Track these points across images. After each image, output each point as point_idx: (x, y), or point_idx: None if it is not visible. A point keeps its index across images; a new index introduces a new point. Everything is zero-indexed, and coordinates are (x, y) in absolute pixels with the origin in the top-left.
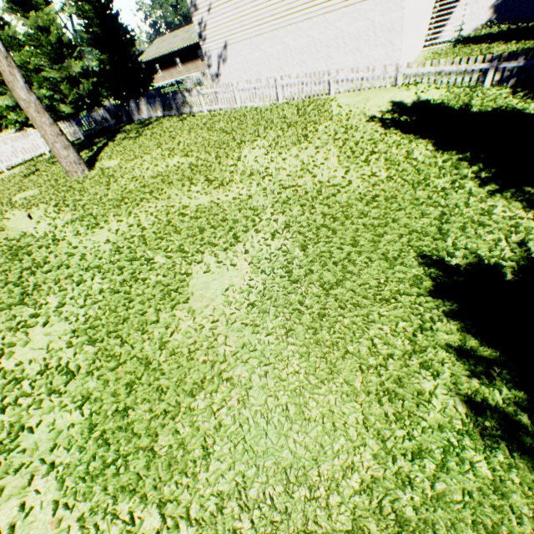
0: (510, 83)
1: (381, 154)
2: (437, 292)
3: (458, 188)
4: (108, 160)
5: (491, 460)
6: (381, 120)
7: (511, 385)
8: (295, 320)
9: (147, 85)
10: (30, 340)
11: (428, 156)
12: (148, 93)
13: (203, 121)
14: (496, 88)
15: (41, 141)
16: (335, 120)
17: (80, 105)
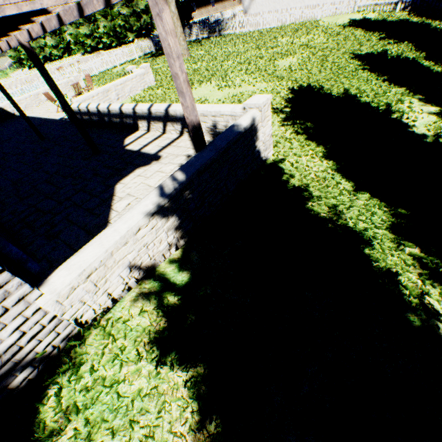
0: (407, 9)
1: (342, 35)
2: (353, 58)
3: (368, 41)
4: (195, 53)
5: (357, 71)
6: (343, 25)
7: (366, 66)
8: (313, 64)
9: (188, 19)
10: (229, 76)
11: (360, 34)
12: (190, 25)
13: (241, 35)
14: (401, 13)
15: (135, 50)
16: (321, 28)
17: (139, 34)
